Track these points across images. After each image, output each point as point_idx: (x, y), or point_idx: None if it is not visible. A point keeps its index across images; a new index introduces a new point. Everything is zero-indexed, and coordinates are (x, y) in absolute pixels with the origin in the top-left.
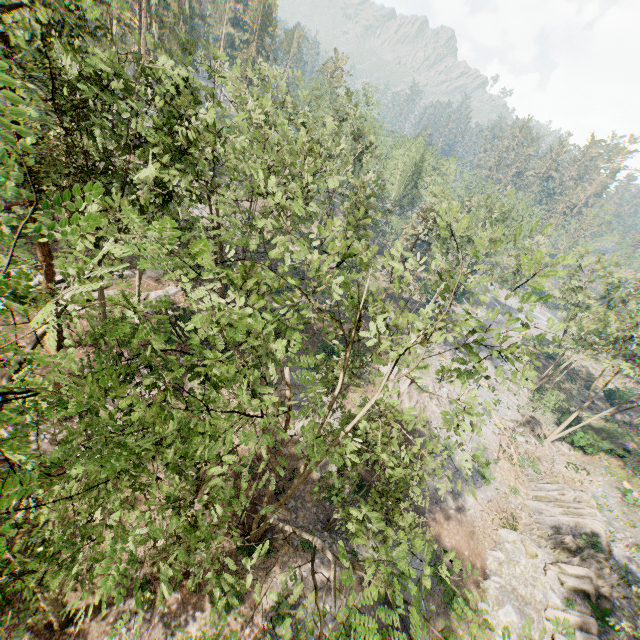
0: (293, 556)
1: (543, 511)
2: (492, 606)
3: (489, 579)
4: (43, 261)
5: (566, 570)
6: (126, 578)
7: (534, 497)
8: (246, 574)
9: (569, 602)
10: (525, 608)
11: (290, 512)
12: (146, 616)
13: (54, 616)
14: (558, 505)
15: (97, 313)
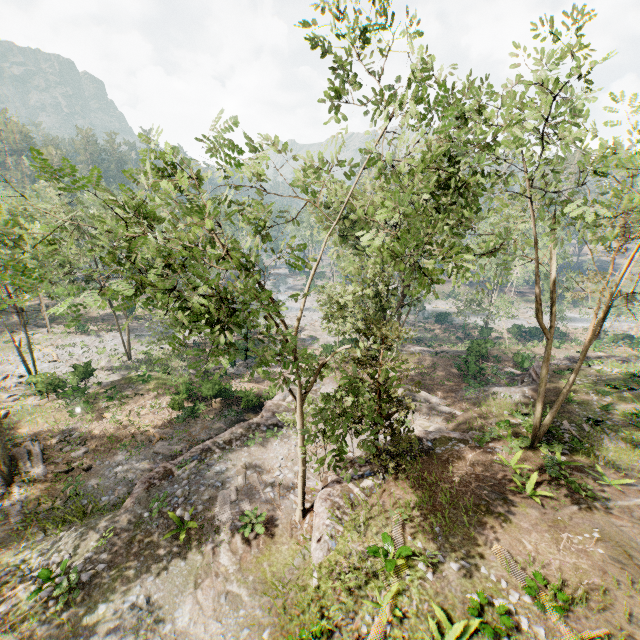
0: None
1: None
2: None
3: None
4: None
5: None
6: None
7: None
8: None
9: None
10: None
11: None
12: None
13: None
14: None
15: None
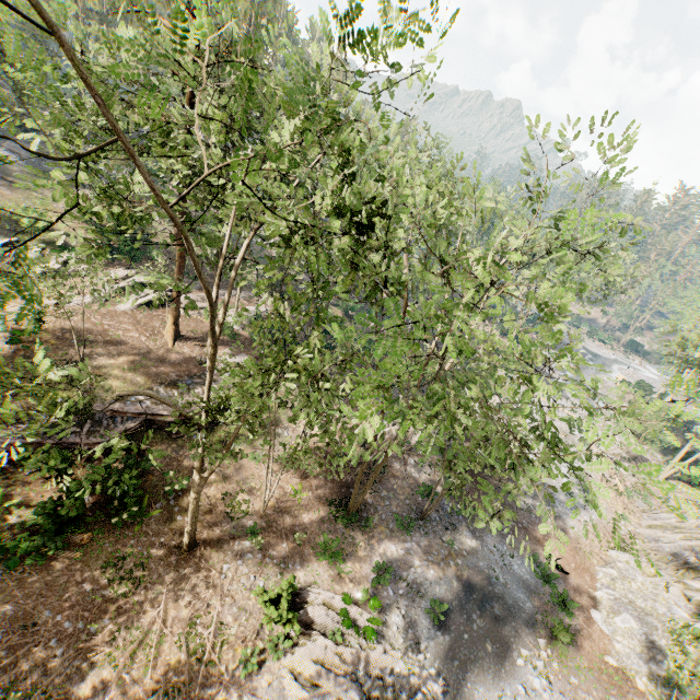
0: (389, 535)
1: (659, 538)
2: (607, 615)
3: (601, 590)
4: (179, 253)
5: (691, 585)
6: (238, 525)
7: (647, 527)
8: (345, 541)
9: (698, 618)
10: (646, 618)
11: (383, 499)
12: (258, 556)
13: (190, 525)
14: (677, 533)
15: (202, 319)
